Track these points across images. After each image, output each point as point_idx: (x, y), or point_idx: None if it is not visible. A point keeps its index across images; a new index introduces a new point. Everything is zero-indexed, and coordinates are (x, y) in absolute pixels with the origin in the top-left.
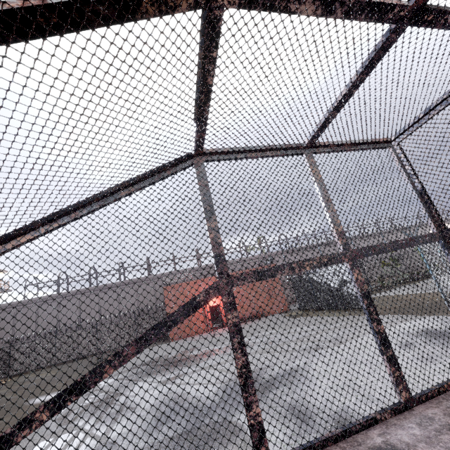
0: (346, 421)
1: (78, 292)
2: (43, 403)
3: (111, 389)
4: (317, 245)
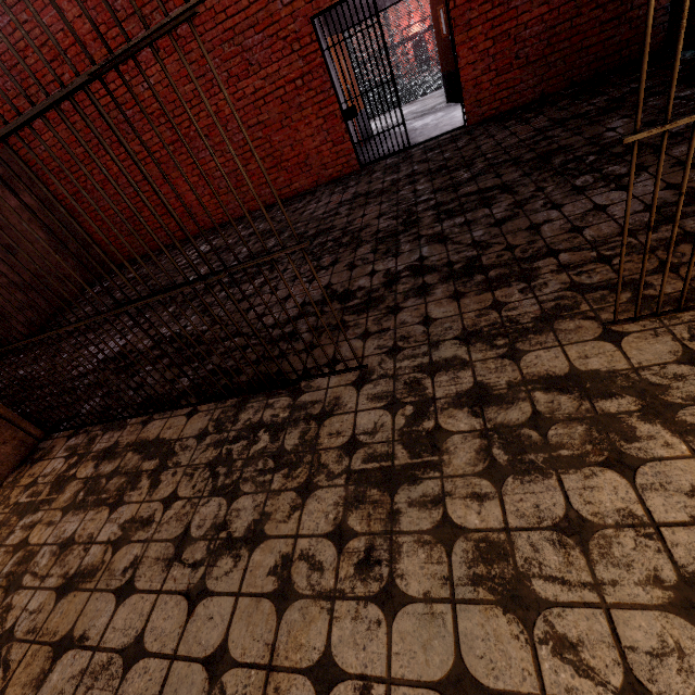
0: None
1: None
2: None
3: None
4: None
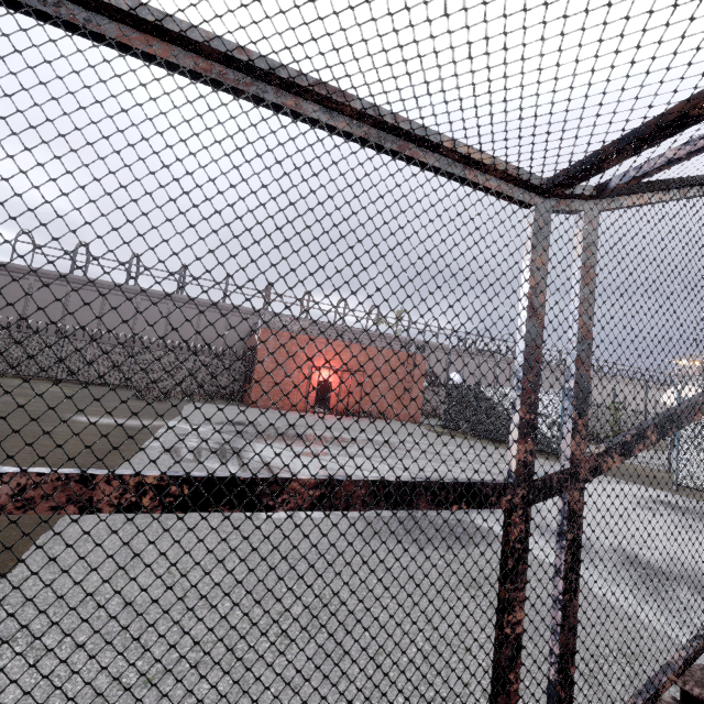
0: (636, 559)
1: (105, 285)
2: (103, 426)
3: (218, 440)
4: (498, 352)
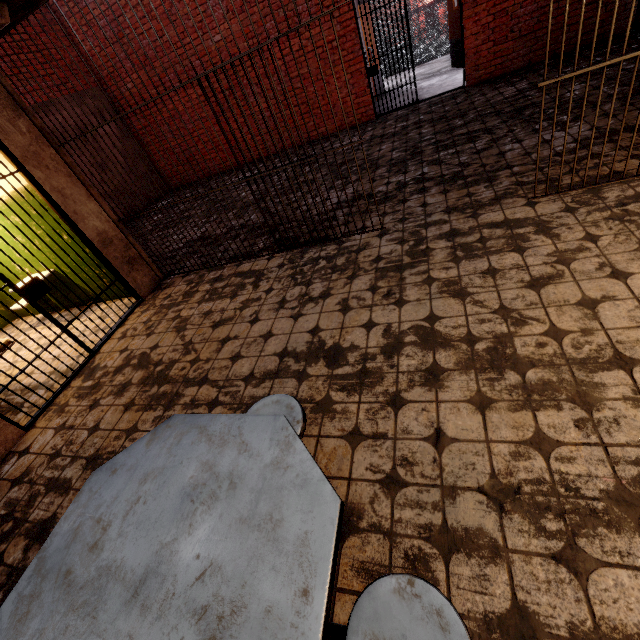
0: None
1: None
2: None
3: None
4: None
